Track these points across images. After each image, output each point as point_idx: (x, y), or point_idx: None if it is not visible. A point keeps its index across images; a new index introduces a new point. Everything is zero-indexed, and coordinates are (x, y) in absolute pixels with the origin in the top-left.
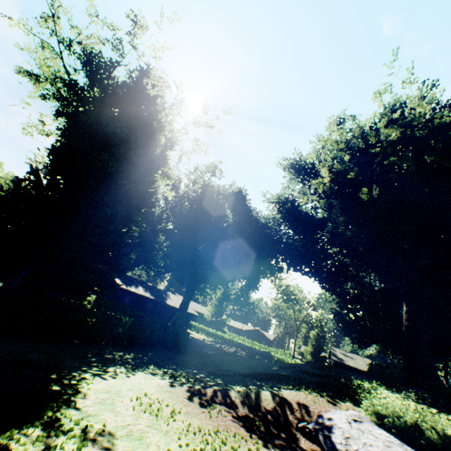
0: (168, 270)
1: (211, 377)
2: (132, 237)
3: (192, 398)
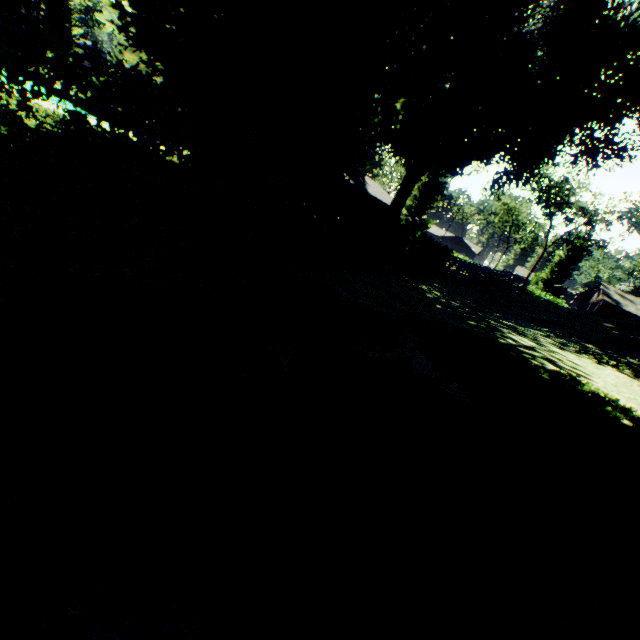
0: (385, 137)
1: (612, 354)
2: None
3: None
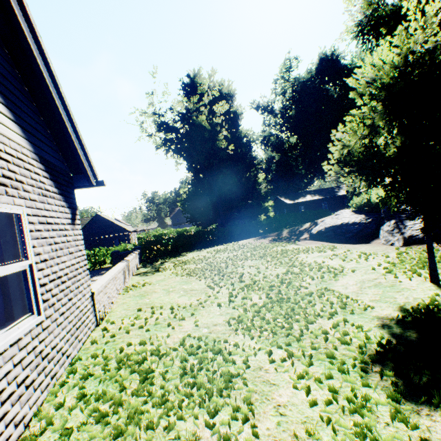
0: (314, 173)
1: None
2: (254, 176)
3: (257, 239)
